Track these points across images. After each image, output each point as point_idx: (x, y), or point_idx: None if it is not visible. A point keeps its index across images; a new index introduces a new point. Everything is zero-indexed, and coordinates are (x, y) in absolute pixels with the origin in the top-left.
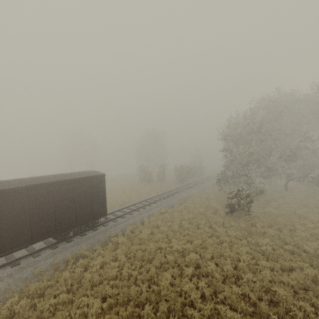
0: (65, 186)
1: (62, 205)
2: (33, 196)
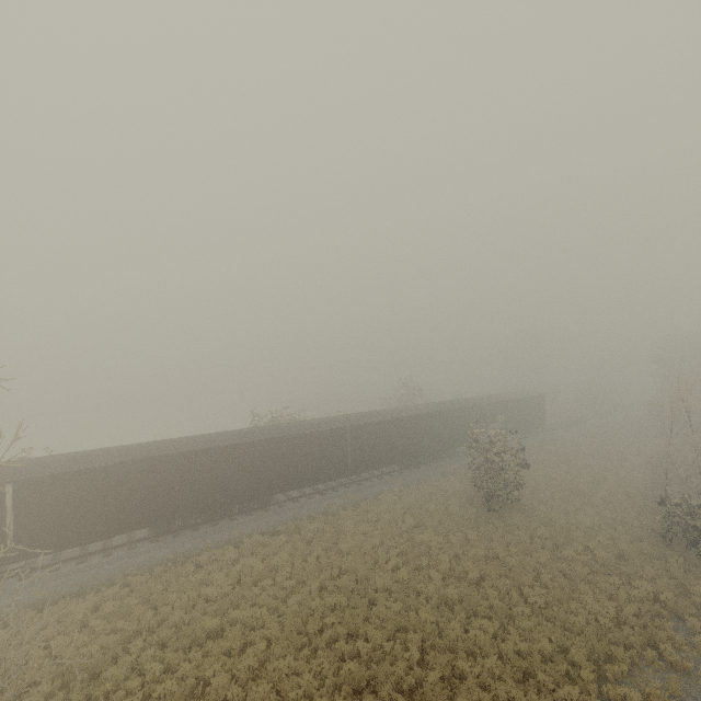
0: (530, 400)
1: (529, 412)
2: (520, 404)
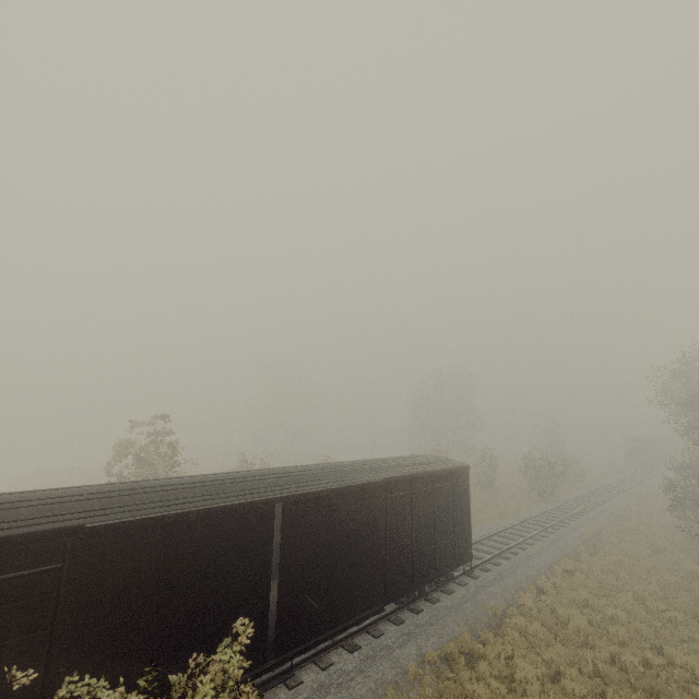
0: (423, 485)
1: (420, 525)
2: (390, 500)
